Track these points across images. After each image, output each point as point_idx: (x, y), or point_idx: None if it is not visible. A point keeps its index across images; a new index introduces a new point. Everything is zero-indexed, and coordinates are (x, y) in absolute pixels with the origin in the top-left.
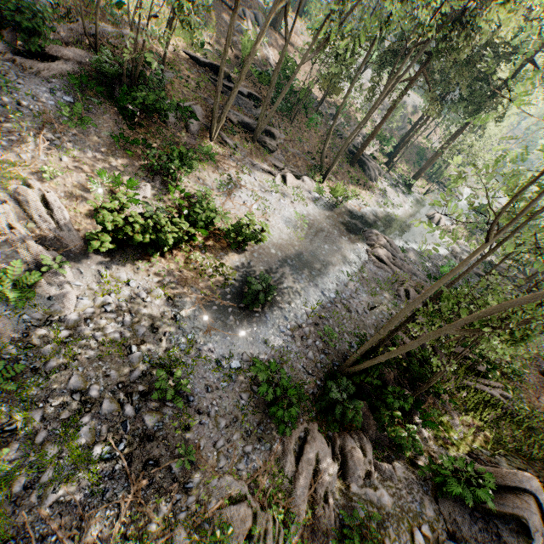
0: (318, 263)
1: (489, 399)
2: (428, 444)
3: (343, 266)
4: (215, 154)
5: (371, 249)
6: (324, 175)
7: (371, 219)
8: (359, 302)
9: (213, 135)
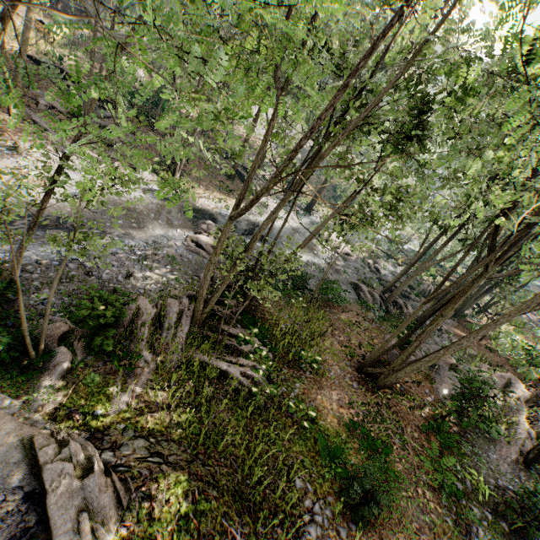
0: (86, 229)
1: (216, 376)
2: (29, 415)
3: (130, 239)
4: (0, 122)
5: (191, 235)
6: (173, 173)
7: (224, 219)
8: (120, 270)
9: (12, 110)
